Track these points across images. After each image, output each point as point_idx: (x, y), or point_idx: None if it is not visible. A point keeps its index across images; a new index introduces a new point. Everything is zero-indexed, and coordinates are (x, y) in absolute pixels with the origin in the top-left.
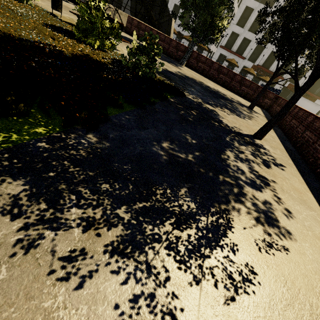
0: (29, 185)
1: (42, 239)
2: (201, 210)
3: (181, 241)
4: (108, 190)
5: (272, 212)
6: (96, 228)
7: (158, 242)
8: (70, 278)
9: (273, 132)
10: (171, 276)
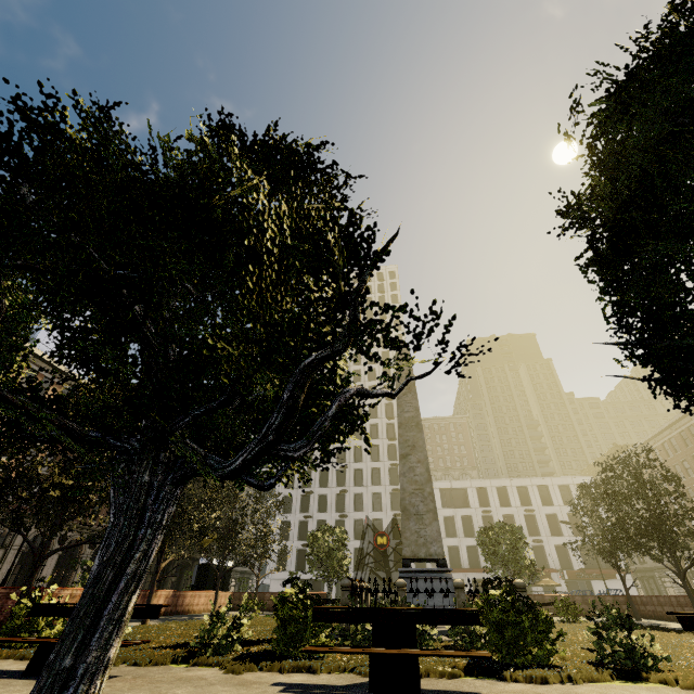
0: None
1: None
2: None
3: None
4: None
5: None
6: None
7: None
8: None
9: None
10: None
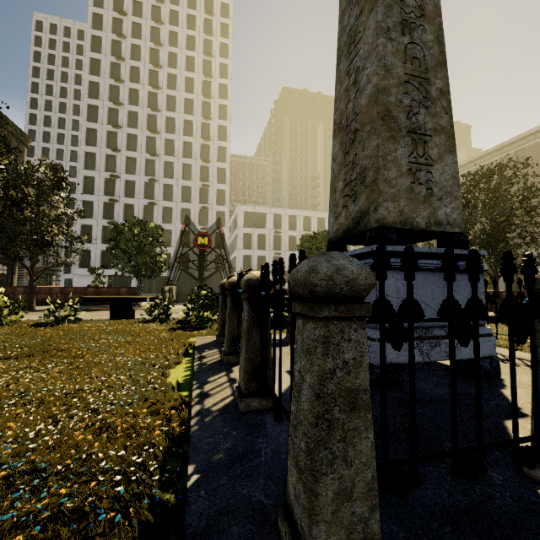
0: None
1: None
2: None
3: None
4: None
5: None
6: None
7: None
8: None
9: None
10: None
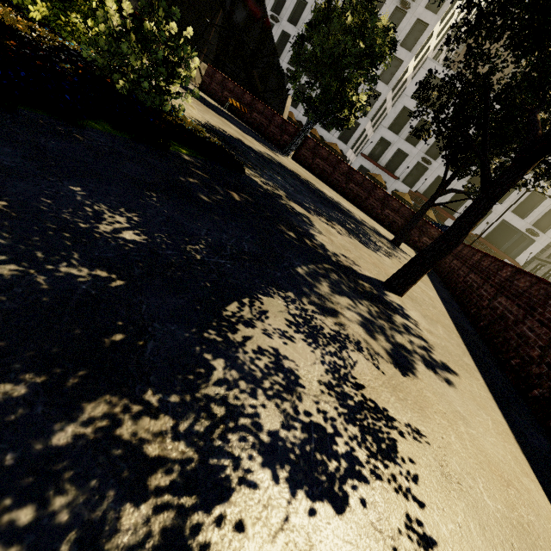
0: None
1: None
2: None
3: None
4: None
5: None
6: None
7: None
8: None
9: (432, 290)
10: None
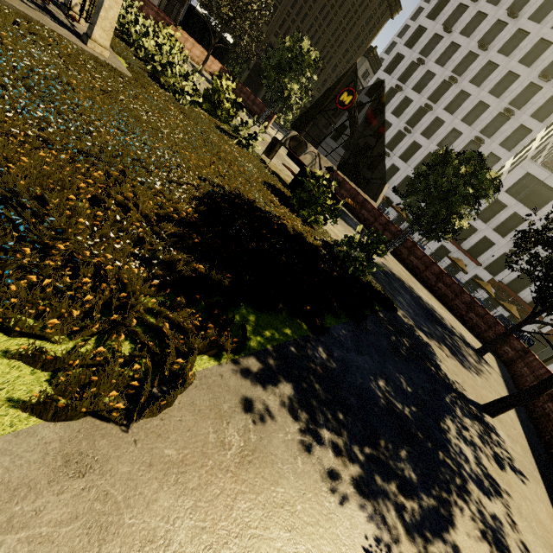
0: (295, 391)
1: (313, 447)
2: (422, 486)
3: (406, 510)
4: (344, 421)
5: (503, 536)
6: (342, 456)
7: (387, 499)
8: (335, 492)
9: (512, 411)
10: (401, 540)
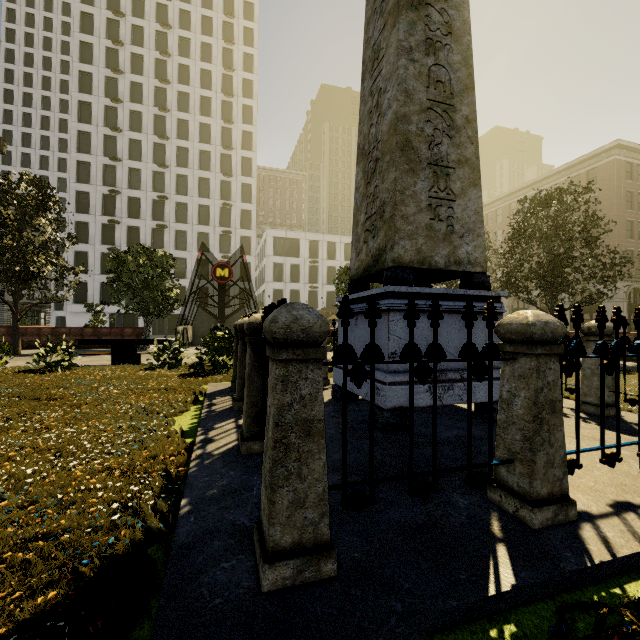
0: None
1: None
2: None
3: None
4: None
5: None
6: None
7: None
8: None
9: None
10: None
